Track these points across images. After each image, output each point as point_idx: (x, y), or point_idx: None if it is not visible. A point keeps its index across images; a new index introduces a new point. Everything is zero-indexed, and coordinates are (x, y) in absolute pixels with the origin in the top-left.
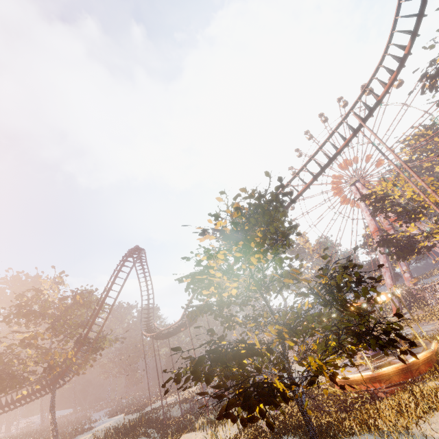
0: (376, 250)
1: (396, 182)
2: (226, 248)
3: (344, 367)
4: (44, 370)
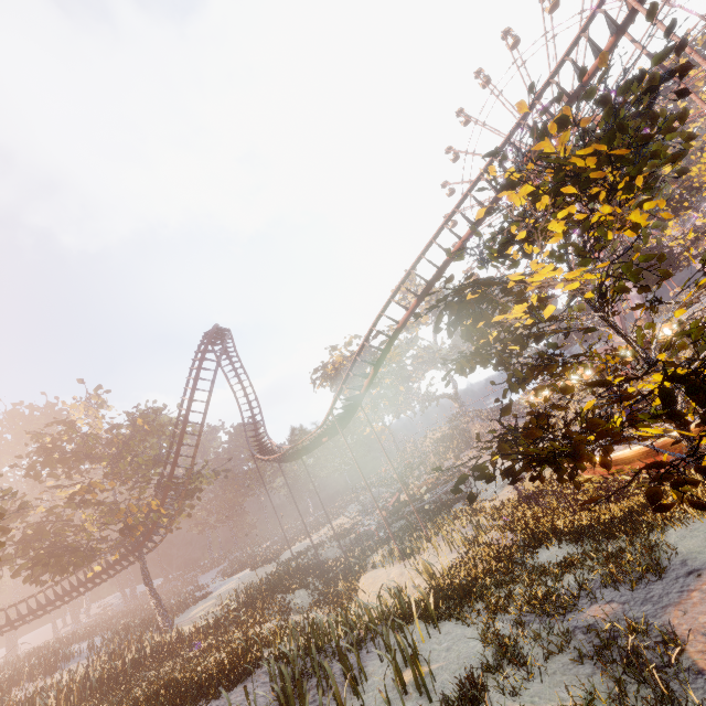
0: None
1: None
2: None
3: None
4: (120, 532)
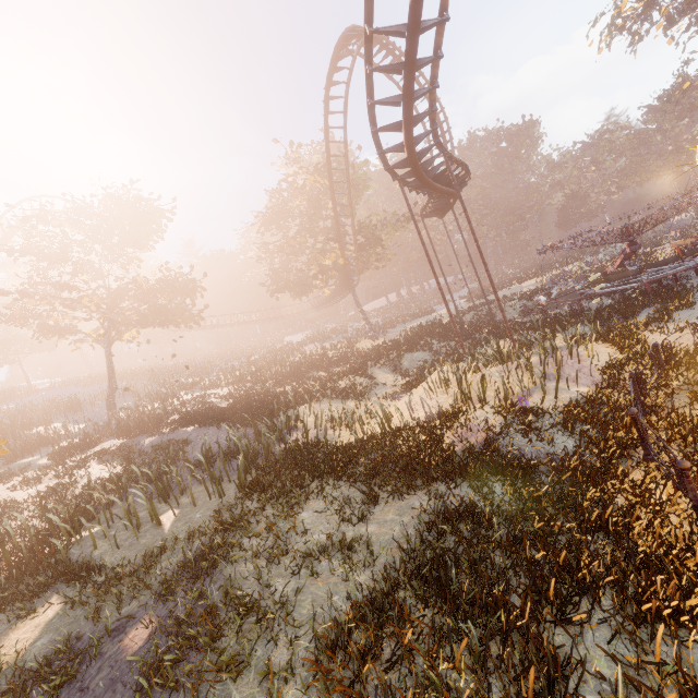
0: None
1: None
2: None
3: None
4: (314, 277)
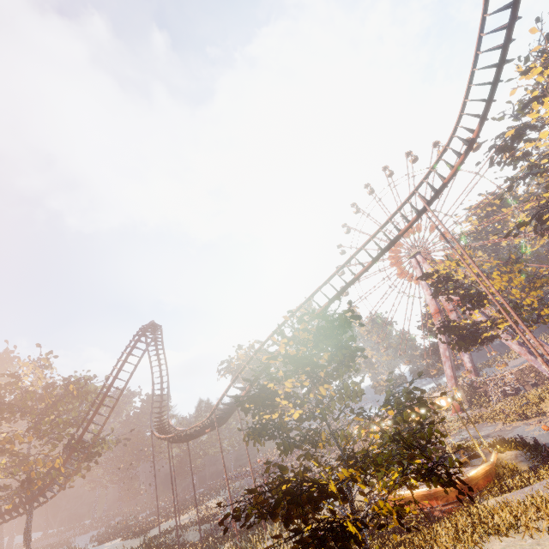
0: (437, 337)
1: (460, 261)
2: (289, 366)
3: (409, 506)
4: (21, 484)
